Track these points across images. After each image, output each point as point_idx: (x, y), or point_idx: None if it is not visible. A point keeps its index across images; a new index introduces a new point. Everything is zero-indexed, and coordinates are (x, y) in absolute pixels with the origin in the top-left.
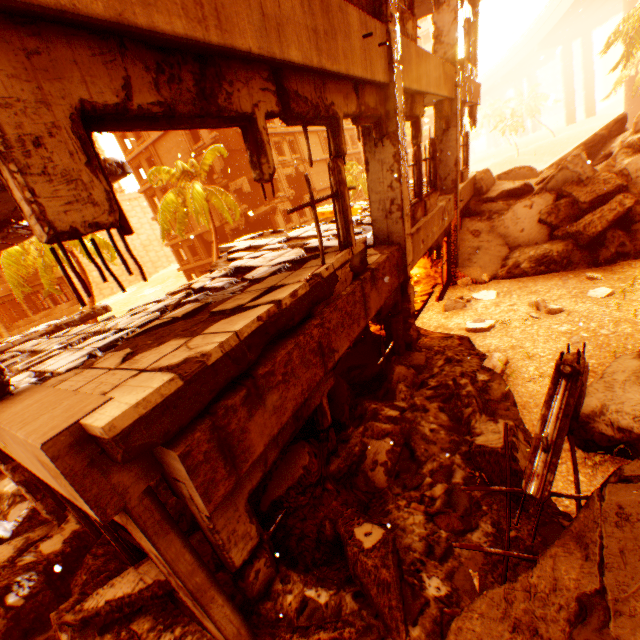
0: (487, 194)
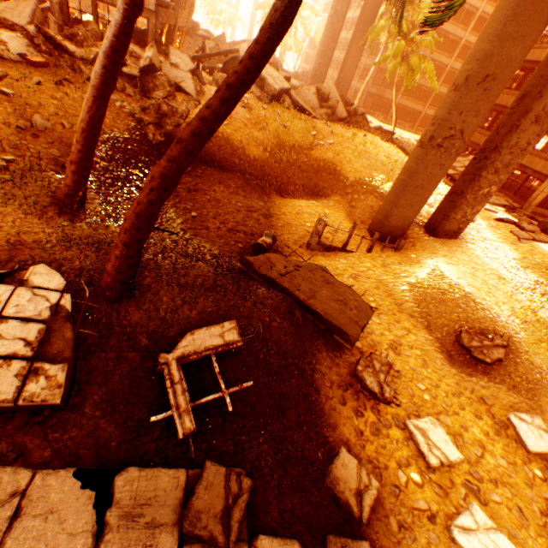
0: (197, 33)
